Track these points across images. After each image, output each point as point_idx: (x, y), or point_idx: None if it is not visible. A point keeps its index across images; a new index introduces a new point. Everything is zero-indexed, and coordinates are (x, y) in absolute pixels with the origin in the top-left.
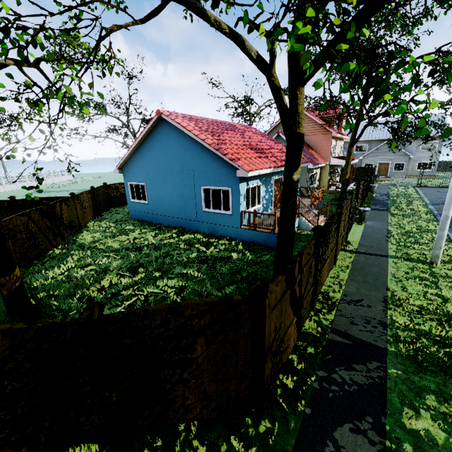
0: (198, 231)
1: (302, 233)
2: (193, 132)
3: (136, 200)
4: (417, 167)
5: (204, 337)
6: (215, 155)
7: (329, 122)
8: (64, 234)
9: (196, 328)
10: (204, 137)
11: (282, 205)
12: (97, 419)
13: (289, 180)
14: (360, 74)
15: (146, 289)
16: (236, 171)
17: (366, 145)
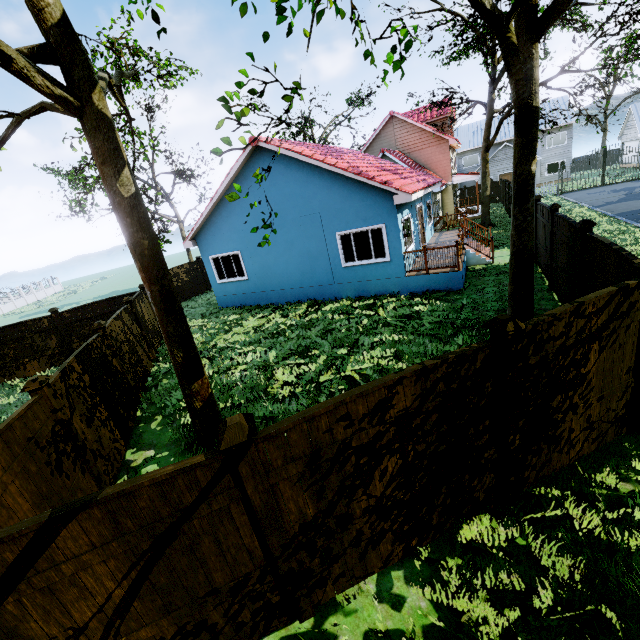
0: (337, 298)
1: (476, 268)
2: (316, 157)
3: (227, 280)
4: (547, 171)
5: (598, 342)
6: (354, 184)
7: (441, 127)
8: (153, 343)
9: (593, 330)
10: (333, 161)
11: (517, 210)
12: (488, 480)
13: (527, 174)
14: (492, 48)
15: (340, 373)
16: (389, 198)
17: (476, 155)
